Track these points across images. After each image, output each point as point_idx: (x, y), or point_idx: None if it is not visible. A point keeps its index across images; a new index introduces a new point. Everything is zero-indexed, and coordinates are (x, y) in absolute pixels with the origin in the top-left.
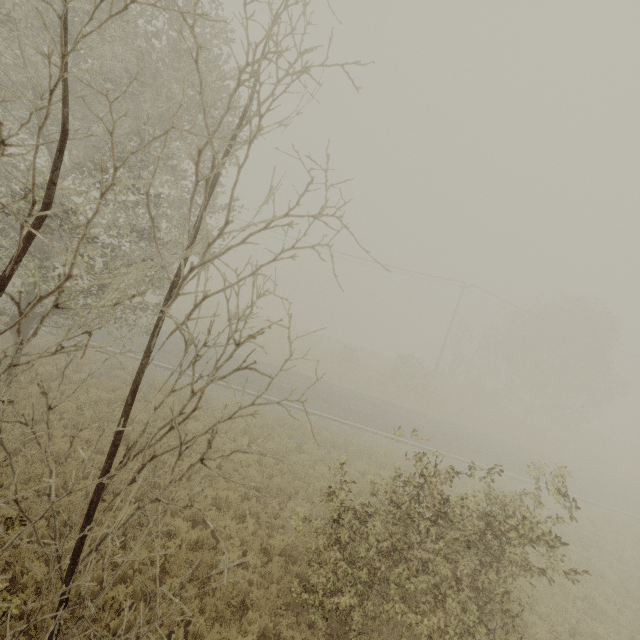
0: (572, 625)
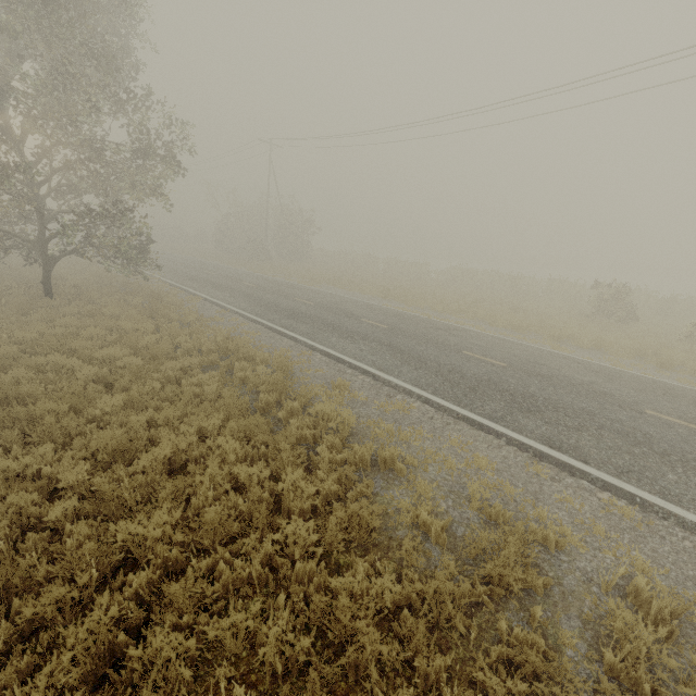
0: None
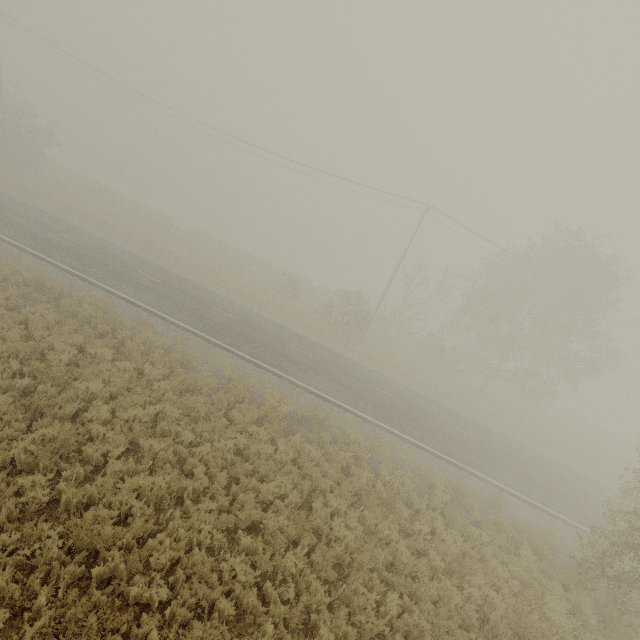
0: (123, 573)
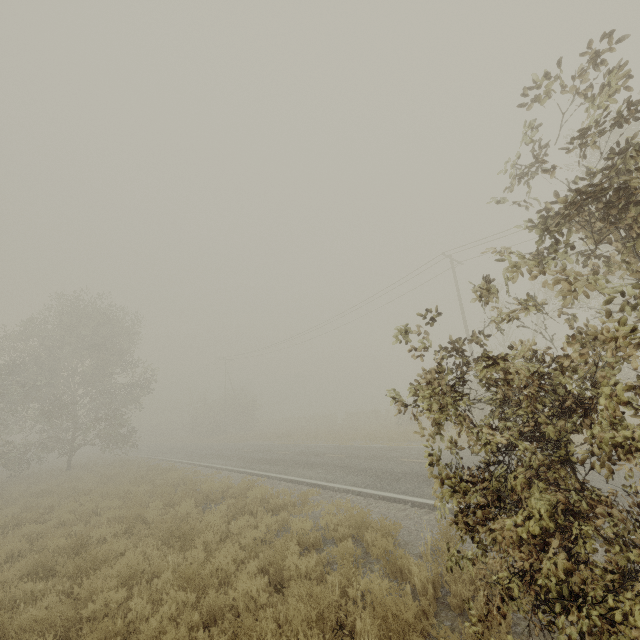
0: None
